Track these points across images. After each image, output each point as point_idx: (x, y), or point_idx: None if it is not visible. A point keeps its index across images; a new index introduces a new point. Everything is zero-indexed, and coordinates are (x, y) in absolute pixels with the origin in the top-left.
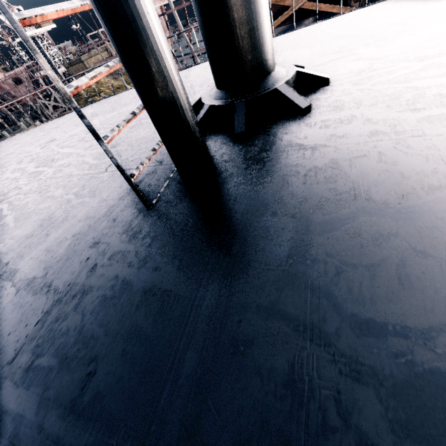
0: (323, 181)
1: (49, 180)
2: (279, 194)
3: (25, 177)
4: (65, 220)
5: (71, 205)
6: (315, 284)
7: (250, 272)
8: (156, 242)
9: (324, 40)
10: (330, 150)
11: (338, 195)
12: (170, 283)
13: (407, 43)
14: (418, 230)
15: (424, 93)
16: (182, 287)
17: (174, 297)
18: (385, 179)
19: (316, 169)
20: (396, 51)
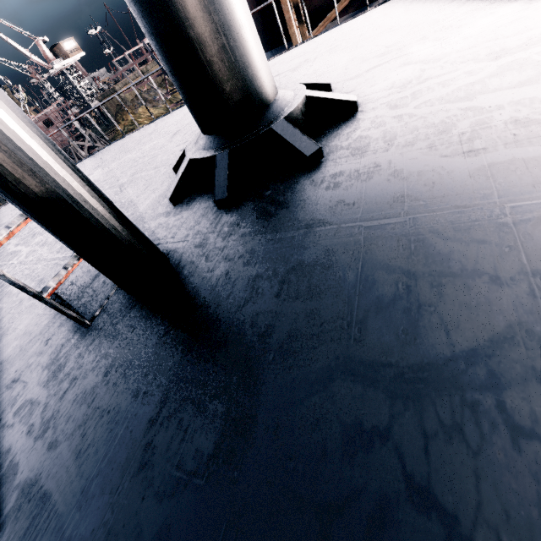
0: (303, 294)
1: (18, 267)
2: (239, 314)
3: (1, 260)
4: (5, 335)
5: (20, 309)
6: (230, 535)
7: (153, 481)
8: (71, 391)
9: (370, 37)
10: (329, 231)
11: (317, 326)
12: (55, 480)
13: (481, 29)
14: (425, 429)
15: (491, 118)
16: (66, 492)
17: (49, 511)
18: (394, 297)
19: (300, 269)
20: (463, 45)
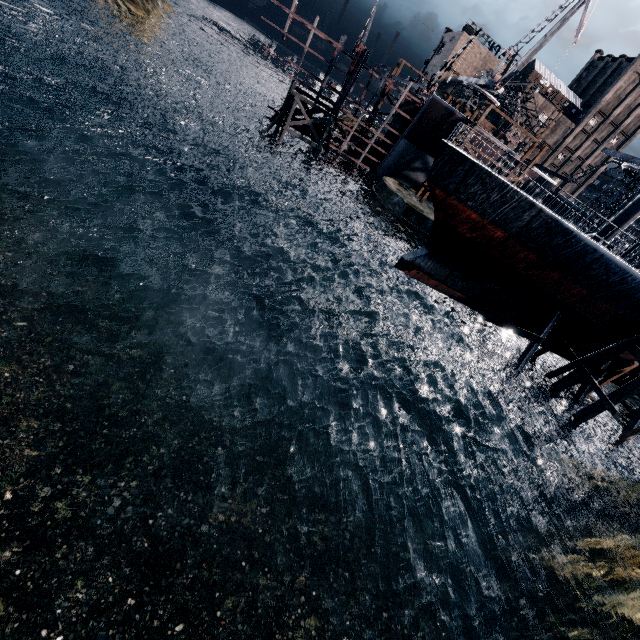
0: None
1: None
2: None
3: None
4: None
5: None
6: None
7: None
8: None
9: None
10: None
11: None
12: None
13: None
14: None
15: None
16: None
17: None
18: None
19: None
20: None
